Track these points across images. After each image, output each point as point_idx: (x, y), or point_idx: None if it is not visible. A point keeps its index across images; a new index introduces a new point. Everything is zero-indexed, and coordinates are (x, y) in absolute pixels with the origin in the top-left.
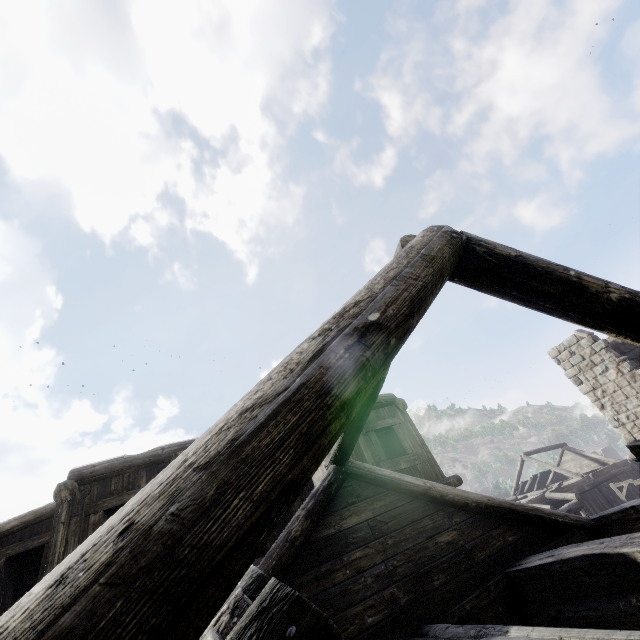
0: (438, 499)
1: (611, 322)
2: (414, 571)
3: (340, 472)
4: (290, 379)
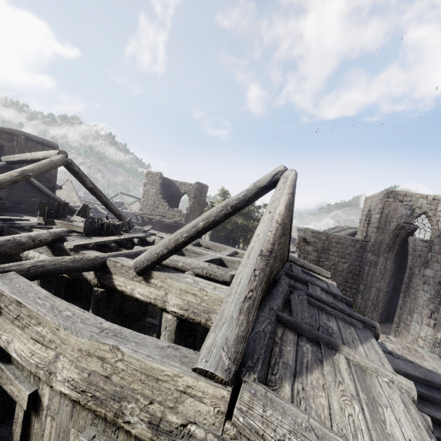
0: (41, 190)
1: (87, 189)
2: (17, 201)
3: (8, 166)
4: (11, 178)
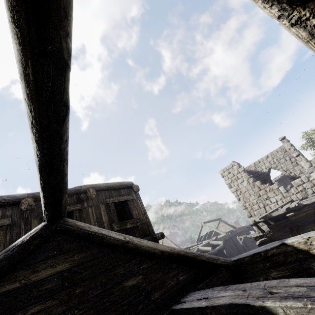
0: (133, 250)
1: None
2: None
3: (47, 228)
4: None
